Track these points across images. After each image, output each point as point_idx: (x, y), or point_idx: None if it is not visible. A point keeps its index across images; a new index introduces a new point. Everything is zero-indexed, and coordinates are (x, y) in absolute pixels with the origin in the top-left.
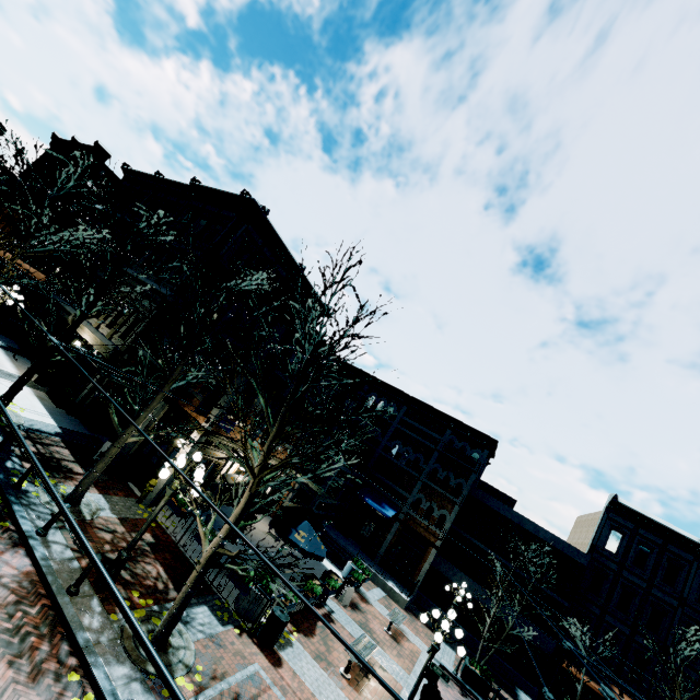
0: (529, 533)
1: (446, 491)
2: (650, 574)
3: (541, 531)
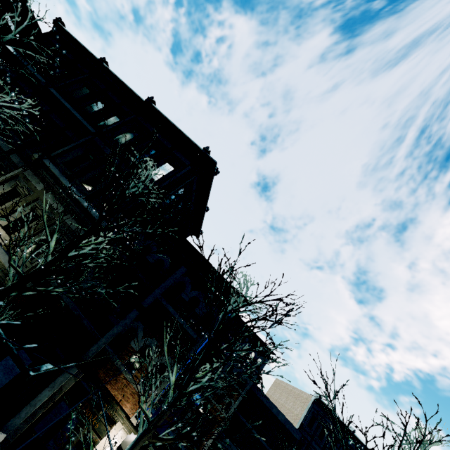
0: (273, 414)
1: (236, 384)
2: (324, 444)
3: (280, 414)
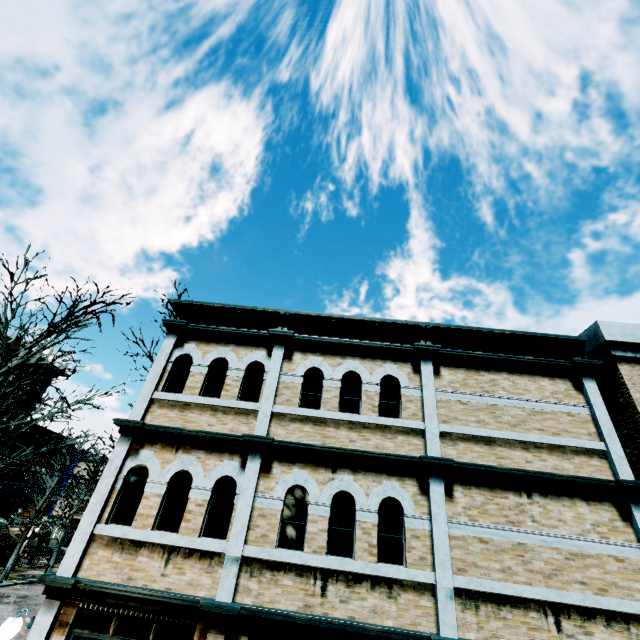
0: None
1: None
2: None
3: None
